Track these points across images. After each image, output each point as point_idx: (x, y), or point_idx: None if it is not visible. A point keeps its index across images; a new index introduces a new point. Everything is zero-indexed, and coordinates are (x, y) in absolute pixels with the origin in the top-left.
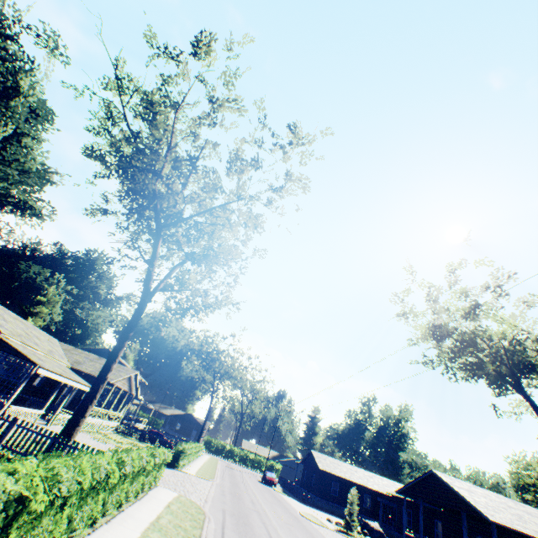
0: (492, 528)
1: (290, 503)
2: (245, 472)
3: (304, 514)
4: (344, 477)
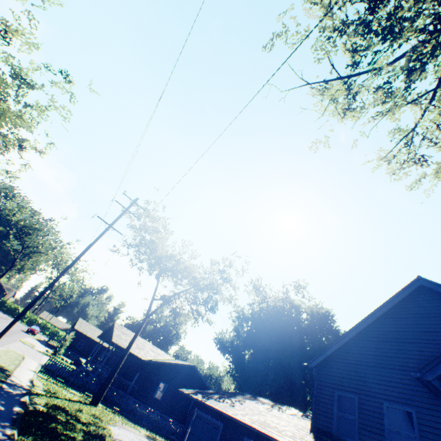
0: (113, 346)
1: (24, 338)
2: (20, 326)
3: (23, 340)
4: (91, 337)
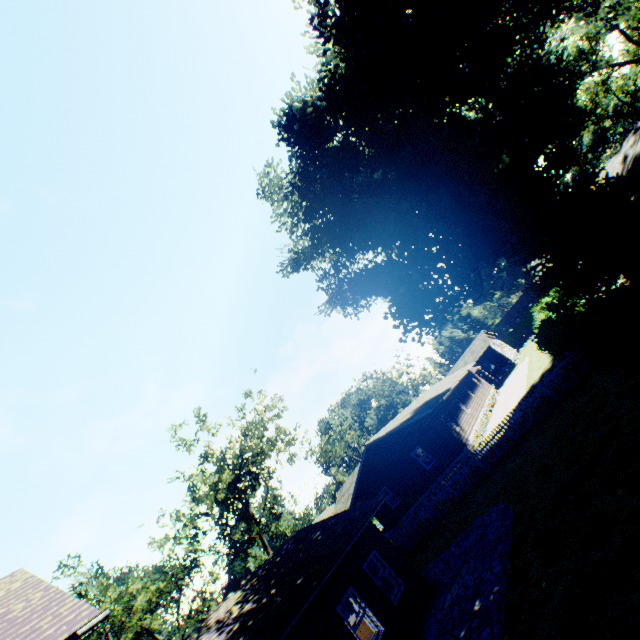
0: None
1: None
2: None
3: None
4: None
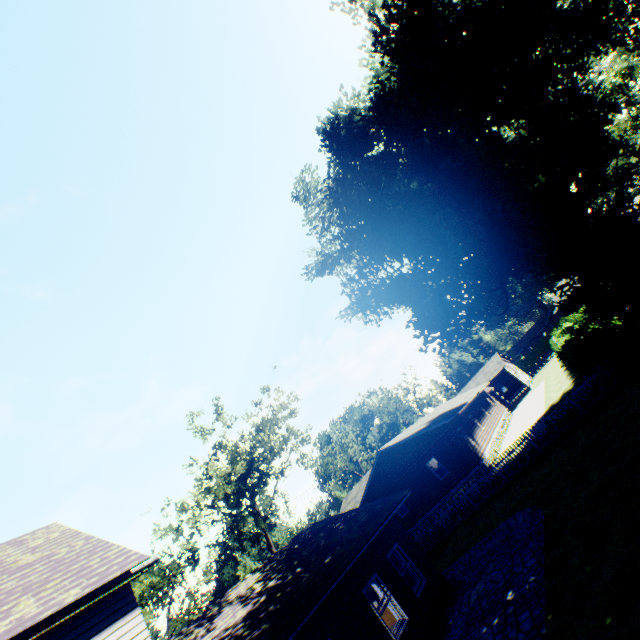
0: None
1: None
2: None
3: None
4: None
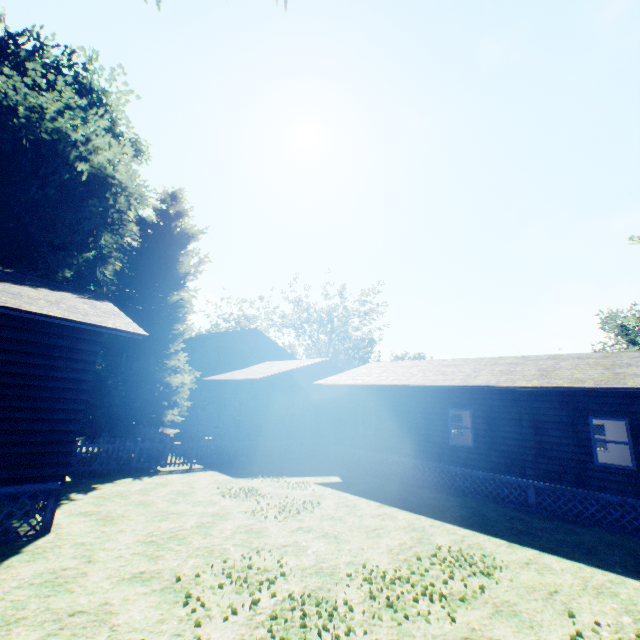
0: None
1: None
2: None
3: None
4: None
